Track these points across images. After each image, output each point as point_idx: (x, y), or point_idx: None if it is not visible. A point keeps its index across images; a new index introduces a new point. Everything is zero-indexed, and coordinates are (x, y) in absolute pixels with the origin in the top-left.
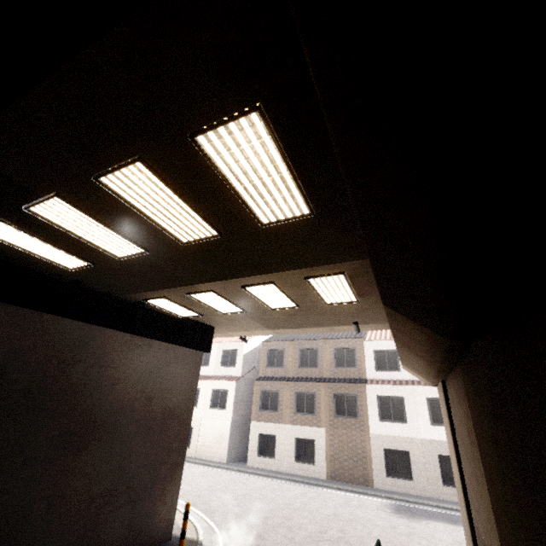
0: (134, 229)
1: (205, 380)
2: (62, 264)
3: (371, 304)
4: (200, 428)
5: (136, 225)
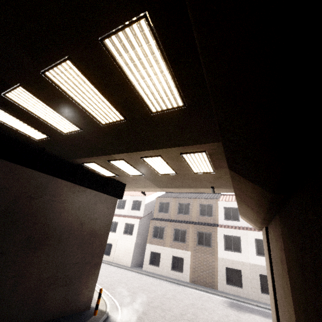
0: (71, 113)
1: (121, 217)
2: (31, 136)
3: (223, 175)
4: (116, 245)
5: (73, 110)
